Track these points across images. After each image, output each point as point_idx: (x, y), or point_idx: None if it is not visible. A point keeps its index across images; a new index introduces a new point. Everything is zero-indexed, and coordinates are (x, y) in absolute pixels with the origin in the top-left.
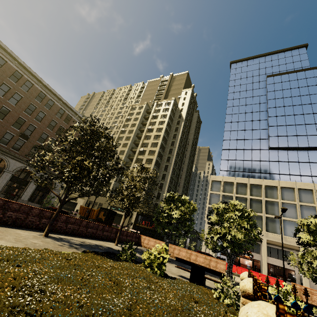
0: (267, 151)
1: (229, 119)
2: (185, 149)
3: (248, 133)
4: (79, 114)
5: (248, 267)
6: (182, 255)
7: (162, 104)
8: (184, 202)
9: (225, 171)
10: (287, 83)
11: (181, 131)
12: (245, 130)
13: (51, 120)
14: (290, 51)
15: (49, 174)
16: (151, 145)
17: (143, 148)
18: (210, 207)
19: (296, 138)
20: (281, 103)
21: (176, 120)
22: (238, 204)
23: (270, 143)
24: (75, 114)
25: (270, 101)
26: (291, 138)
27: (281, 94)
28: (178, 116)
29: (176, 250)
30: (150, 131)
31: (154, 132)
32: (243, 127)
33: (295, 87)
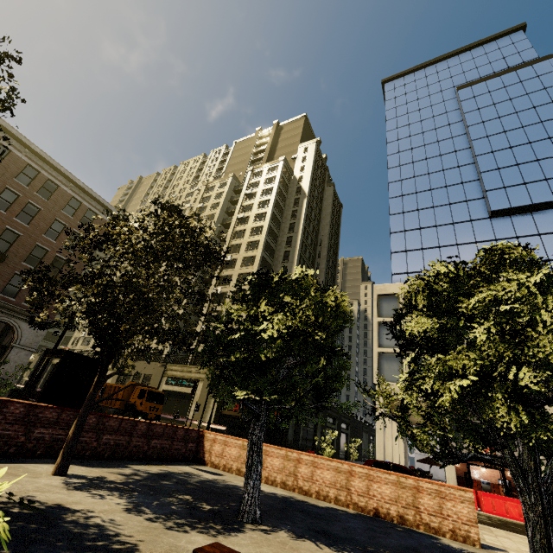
0: (486, 221)
1: (395, 175)
2: (316, 252)
3: (440, 194)
4: (74, 180)
5: (486, 486)
6: (323, 480)
7: (263, 172)
8: (306, 294)
9: (403, 274)
10: (501, 92)
11: (303, 215)
12: (433, 189)
13: (3, 187)
14: (492, 41)
15: (0, 309)
16: (247, 248)
17: (232, 256)
18: (383, 352)
19: (547, 184)
20: (496, 127)
21: (291, 197)
22: (516, 246)
23: (490, 204)
24: (66, 179)
25: (473, 128)
26: (535, 186)
27: (492, 112)
28: (294, 191)
29: (304, 467)
30: (243, 221)
31: (251, 222)
32: (428, 185)
33: (521, 95)
